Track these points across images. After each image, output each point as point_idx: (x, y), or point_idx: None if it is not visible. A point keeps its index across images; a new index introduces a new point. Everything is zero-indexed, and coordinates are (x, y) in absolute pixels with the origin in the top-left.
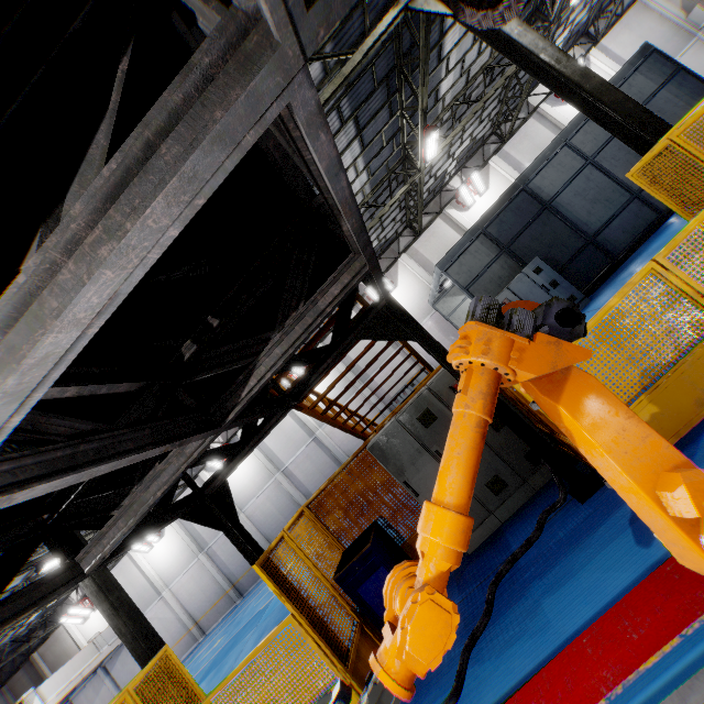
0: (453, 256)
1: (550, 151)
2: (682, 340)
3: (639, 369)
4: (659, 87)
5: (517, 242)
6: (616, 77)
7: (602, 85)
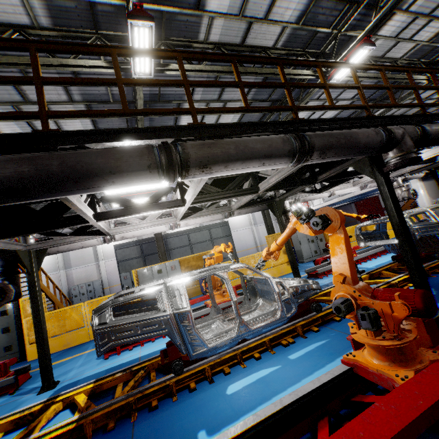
0: (123, 246)
1: (181, 232)
2: (75, 327)
3: (59, 329)
4: (223, 236)
5: (149, 256)
6: (214, 224)
7: (160, 237)
